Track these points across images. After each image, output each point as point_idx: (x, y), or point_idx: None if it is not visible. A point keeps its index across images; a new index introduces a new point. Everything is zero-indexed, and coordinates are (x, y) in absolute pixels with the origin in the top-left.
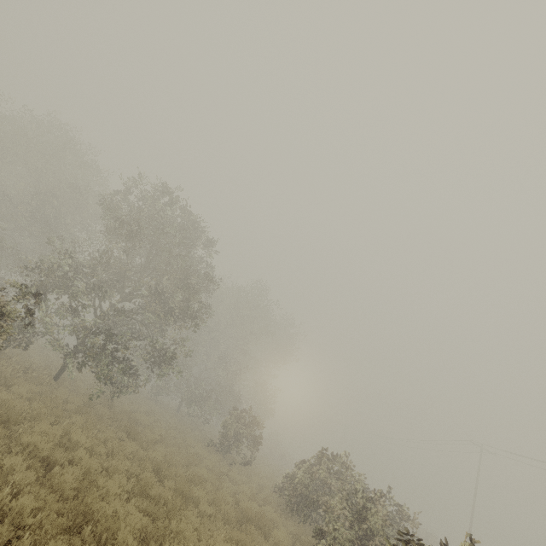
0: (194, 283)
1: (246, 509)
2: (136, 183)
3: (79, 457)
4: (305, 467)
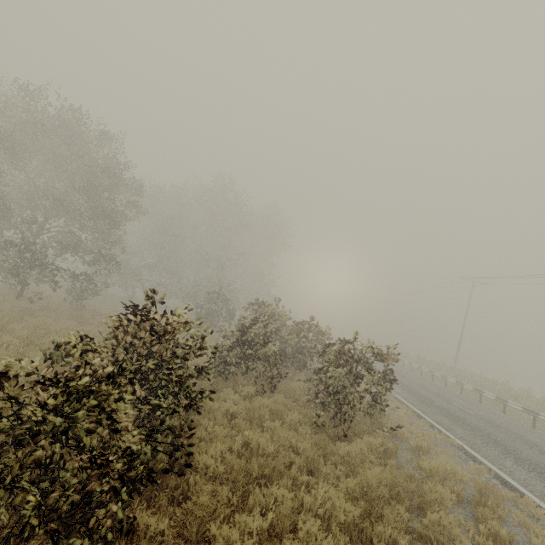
0: (100, 183)
1: None
2: (6, 90)
3: None
4: None
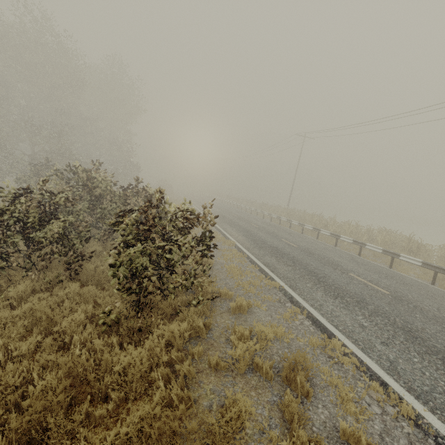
0: None
1: None
2: None
3: None
4: None
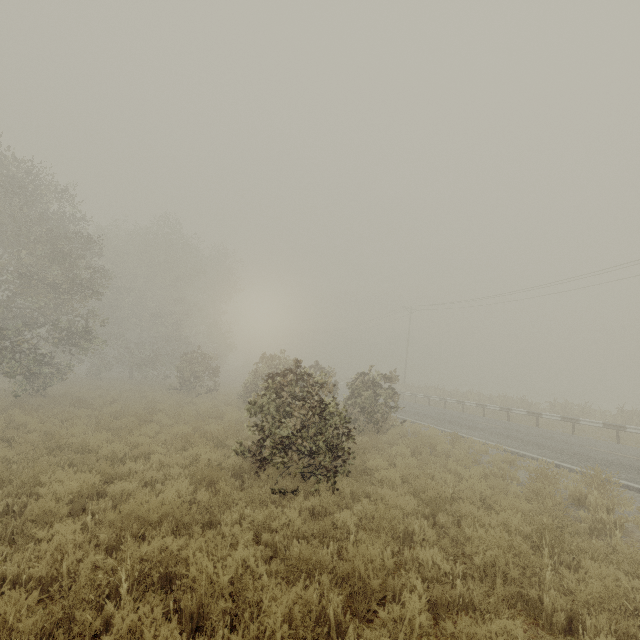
0: (70, 249)
1: (203, 412)
2: None
3: (34, 428)
4: (253, 372)
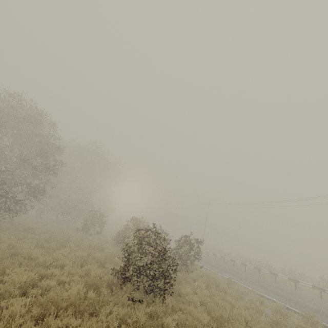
0: (48, 150)
1: (93, 245)
2: None
3: (3, 241)
4: (124, 226)
